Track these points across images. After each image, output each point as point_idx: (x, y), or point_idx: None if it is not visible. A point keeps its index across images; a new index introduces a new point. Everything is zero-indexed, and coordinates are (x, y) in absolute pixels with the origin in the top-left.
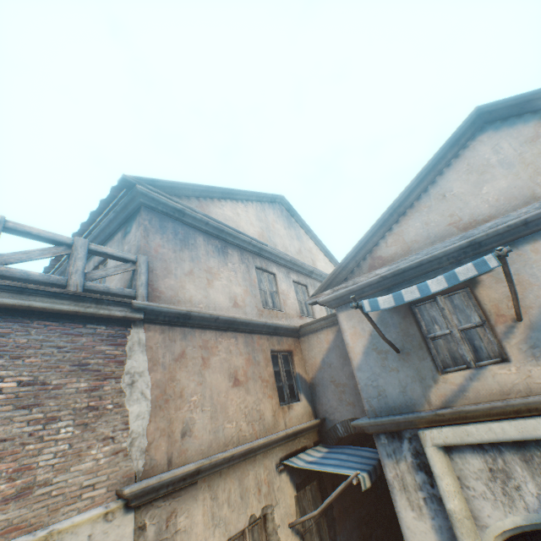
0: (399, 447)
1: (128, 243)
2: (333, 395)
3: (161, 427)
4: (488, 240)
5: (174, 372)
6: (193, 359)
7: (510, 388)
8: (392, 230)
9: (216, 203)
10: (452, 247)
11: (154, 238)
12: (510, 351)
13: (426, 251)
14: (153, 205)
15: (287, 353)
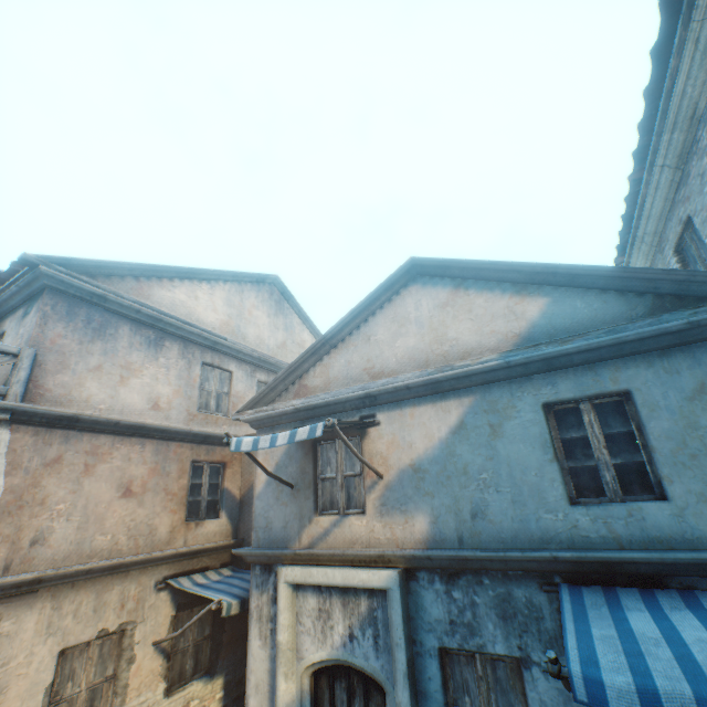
0: (267, 579)
1: (24, 326)
2: None
3: (5, 533)
4: (382, 395)
5: (41, 478)
6: (73, 465)
7: (357, 538)
8: (323, 360)
9: (166, 284)
10: (353, 395)
11: (54, 327)
12: (368, 504)
13: (334, 393)
14: (63, 288)
15: (220, 465)
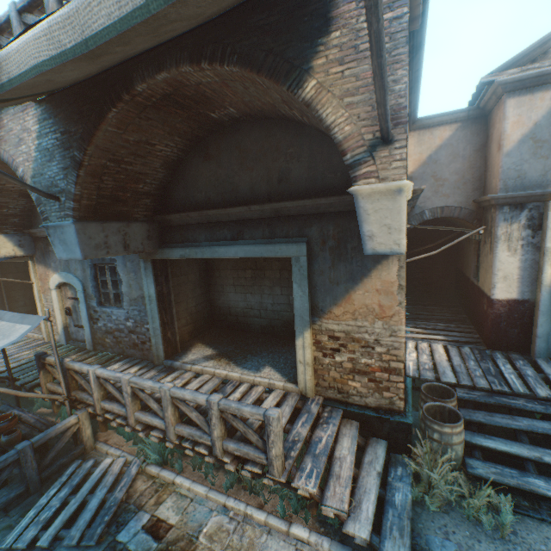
0: (517, 215)
1: None
2: (430, 188)
3: None
4: None
5: None
6: None
7: None
8: None
9: None
10: None
11: None
12: None
13: None
14: None
15: None
